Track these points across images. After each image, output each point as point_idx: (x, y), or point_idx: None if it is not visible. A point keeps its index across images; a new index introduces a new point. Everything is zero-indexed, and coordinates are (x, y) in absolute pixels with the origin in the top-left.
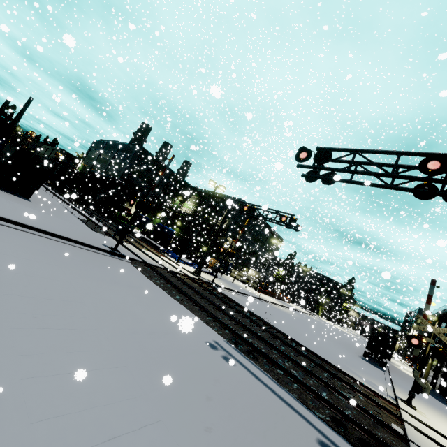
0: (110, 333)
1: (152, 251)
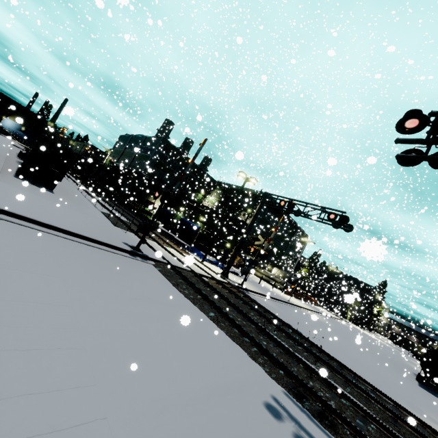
0: (121, 424)
1: (176, 249)
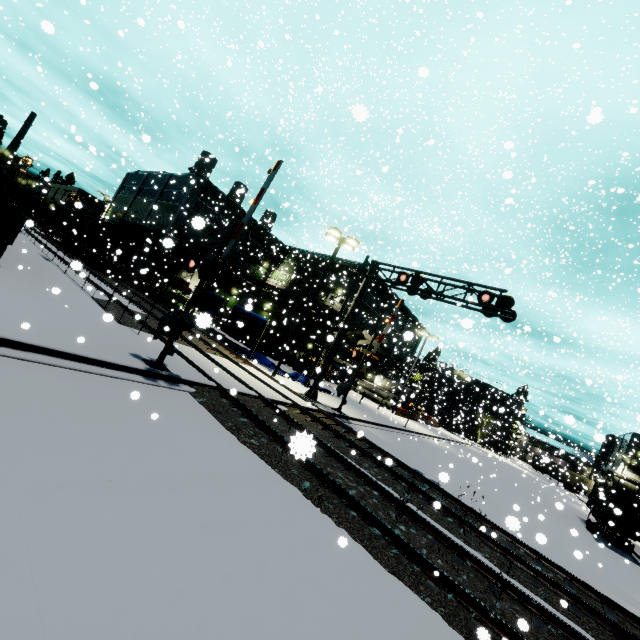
0: None
1: (230, 358)
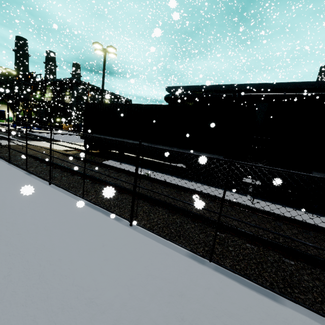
0: None
1: None
